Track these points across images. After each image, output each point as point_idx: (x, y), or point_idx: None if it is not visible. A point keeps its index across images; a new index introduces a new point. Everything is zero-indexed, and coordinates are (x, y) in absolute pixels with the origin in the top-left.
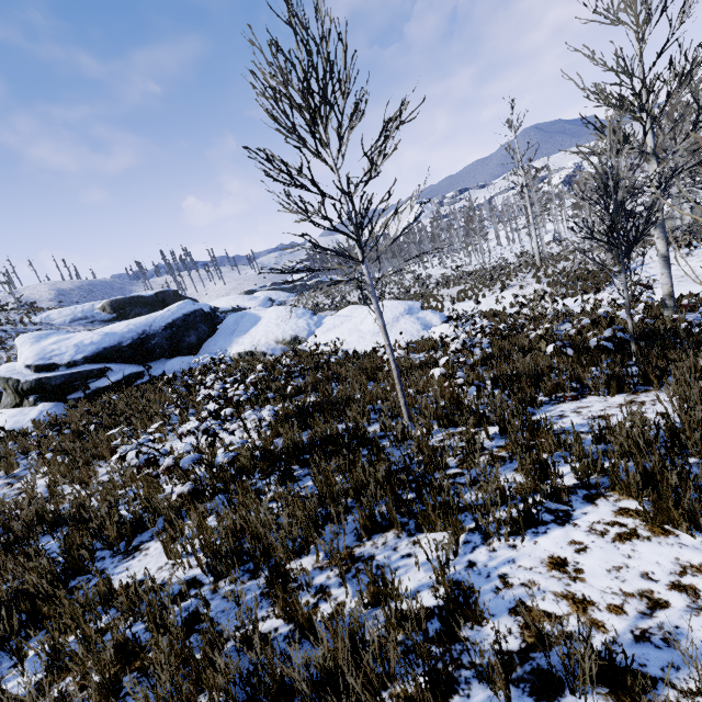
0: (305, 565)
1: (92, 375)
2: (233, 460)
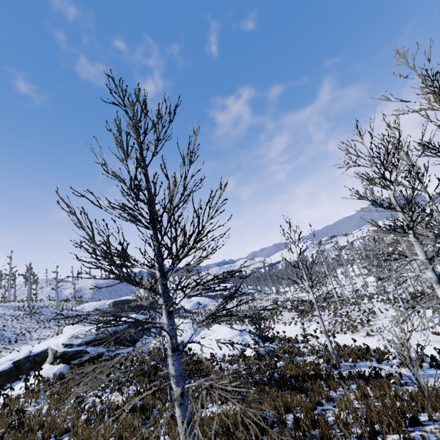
0: None
1: (85, 352)
2: (103, 408)
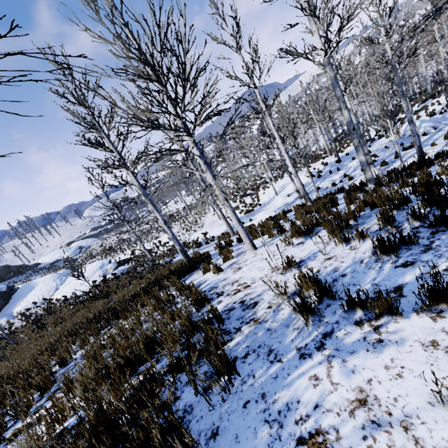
0: None
1: None
2: None
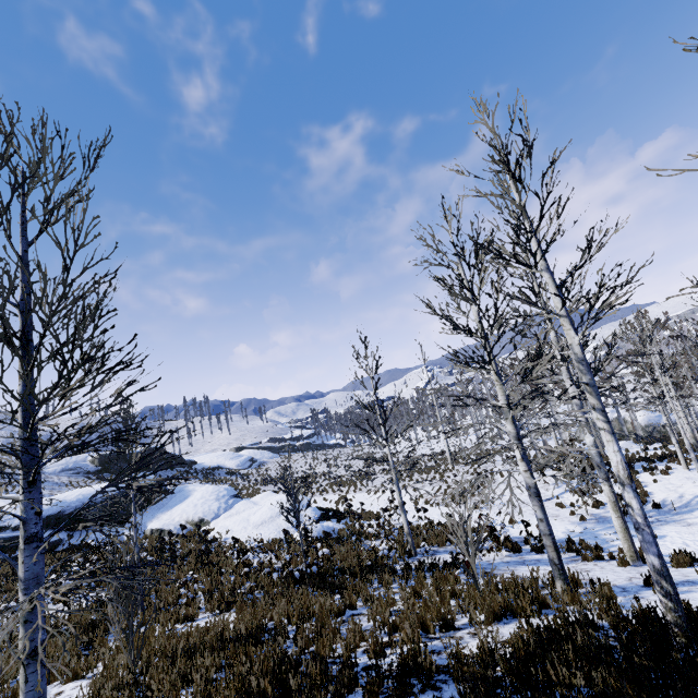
0: None
1: None
2: None
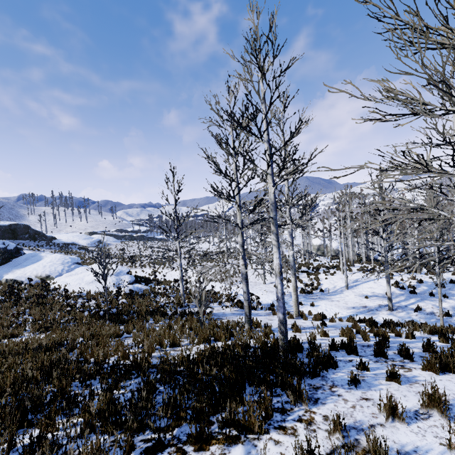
0: None
1: None
2: None
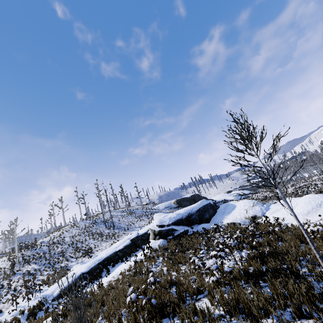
0: (267, 322)
1: (174, 230)
2: (231, 271)
